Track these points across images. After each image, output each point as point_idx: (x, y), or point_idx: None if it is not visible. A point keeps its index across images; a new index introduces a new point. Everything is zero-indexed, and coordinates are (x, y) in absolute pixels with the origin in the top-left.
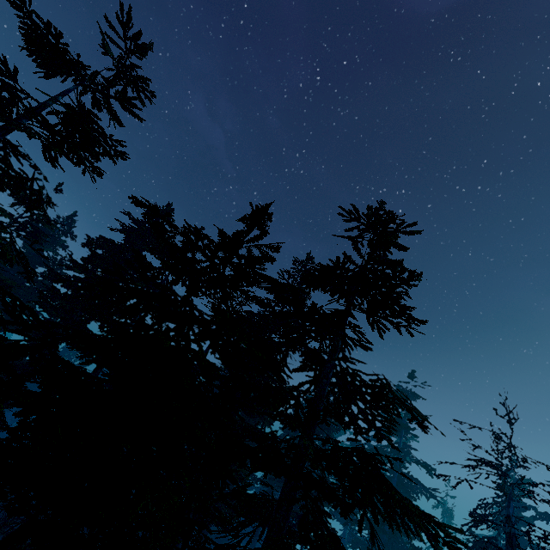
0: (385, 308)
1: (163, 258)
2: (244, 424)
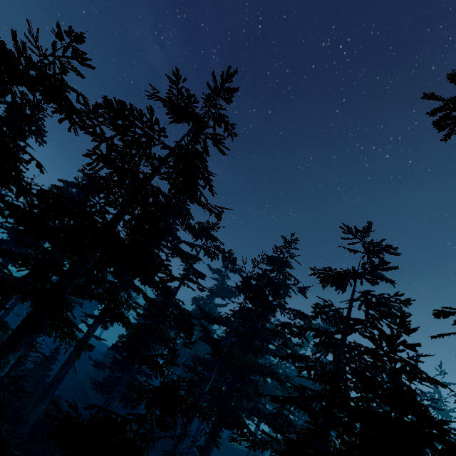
0: (388, 317)
1: (197, 236)
2: (257, 363)
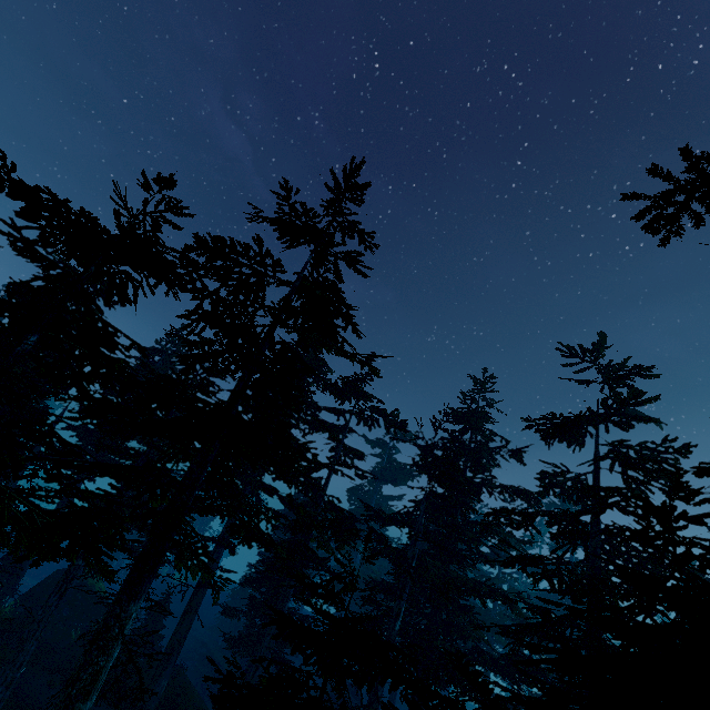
0: (659, 478)
1: (342, 397)
2: (466, 578)
